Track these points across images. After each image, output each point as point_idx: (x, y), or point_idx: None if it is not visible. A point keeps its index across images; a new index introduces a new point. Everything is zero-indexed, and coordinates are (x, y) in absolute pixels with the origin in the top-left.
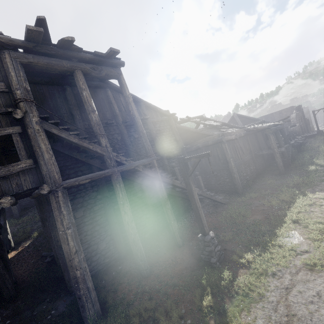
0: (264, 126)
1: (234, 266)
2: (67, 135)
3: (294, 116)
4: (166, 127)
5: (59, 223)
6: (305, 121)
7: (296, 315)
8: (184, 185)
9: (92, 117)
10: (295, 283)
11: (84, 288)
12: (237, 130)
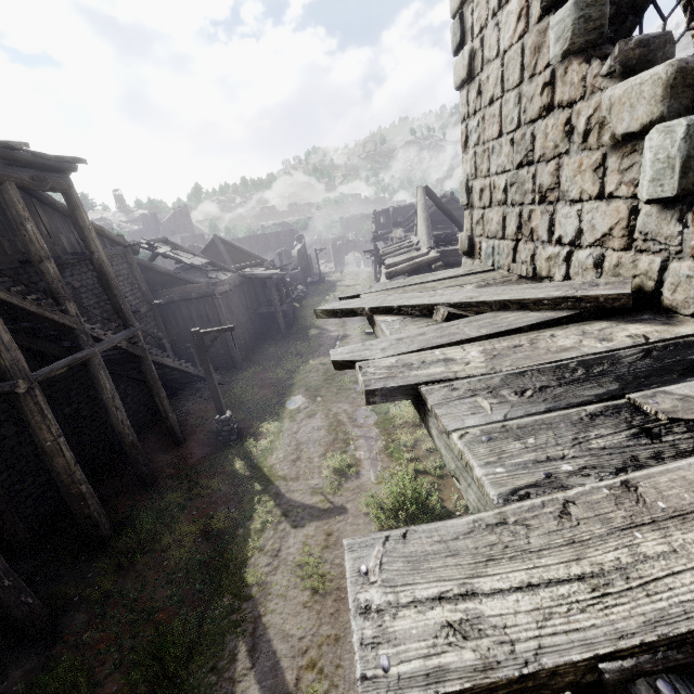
0: (265, 275)
1: (254, 437)
2: (20, 302)
3: (296, 254)
4: (123, 267)
5: (45, 431)
6: (307, 260)
7: (302, 442)
8: (177, 363)
9: (48, 267)
10: (301, 427)
11: (94, 503)
12: (231, 277)
